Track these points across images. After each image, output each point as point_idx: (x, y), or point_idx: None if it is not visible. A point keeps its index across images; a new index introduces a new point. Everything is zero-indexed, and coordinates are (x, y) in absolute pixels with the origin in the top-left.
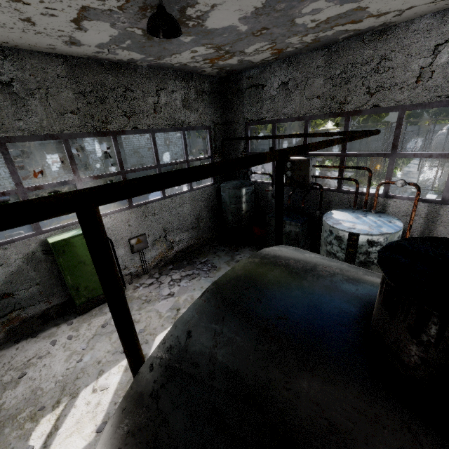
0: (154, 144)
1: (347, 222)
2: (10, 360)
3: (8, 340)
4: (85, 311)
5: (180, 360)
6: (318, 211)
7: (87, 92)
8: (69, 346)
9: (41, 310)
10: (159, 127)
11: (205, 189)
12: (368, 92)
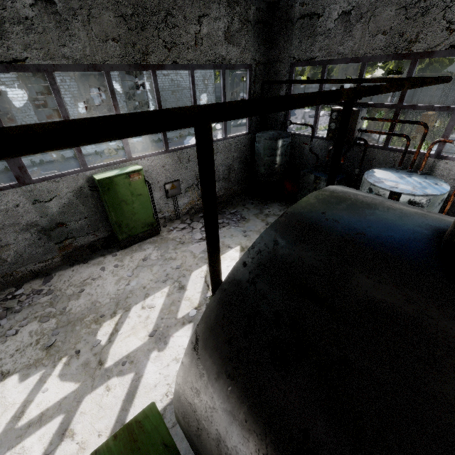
0: (193, 83)
1: (390, 181)
2: (69, 279)
3: (64, 263)
4: (126, 246)
5: (271, 259)
6: (358, 169)
7: (128, 15)
8: (117, 273)
9: (89, 241)
10: (199, 63)
11: (239, 139)
12: (448, 27)
